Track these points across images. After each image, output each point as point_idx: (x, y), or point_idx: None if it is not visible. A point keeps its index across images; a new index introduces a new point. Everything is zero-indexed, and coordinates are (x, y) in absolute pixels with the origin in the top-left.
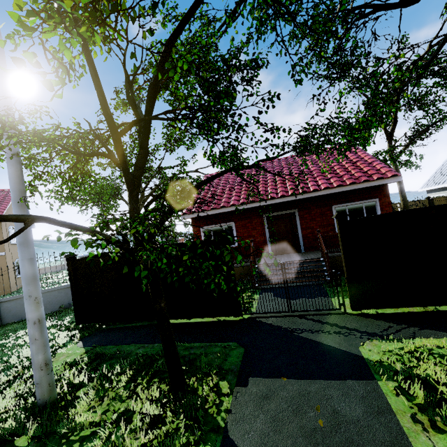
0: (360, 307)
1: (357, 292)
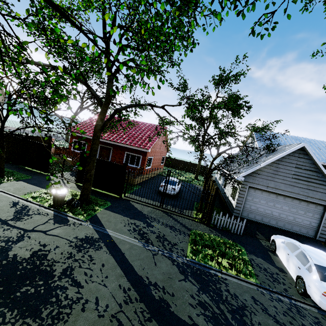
0: (77, 182)
1: (78, 177)
